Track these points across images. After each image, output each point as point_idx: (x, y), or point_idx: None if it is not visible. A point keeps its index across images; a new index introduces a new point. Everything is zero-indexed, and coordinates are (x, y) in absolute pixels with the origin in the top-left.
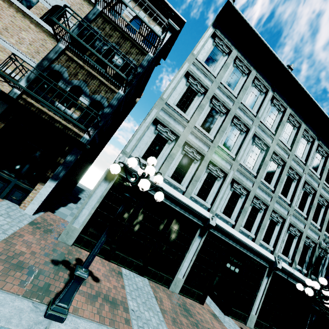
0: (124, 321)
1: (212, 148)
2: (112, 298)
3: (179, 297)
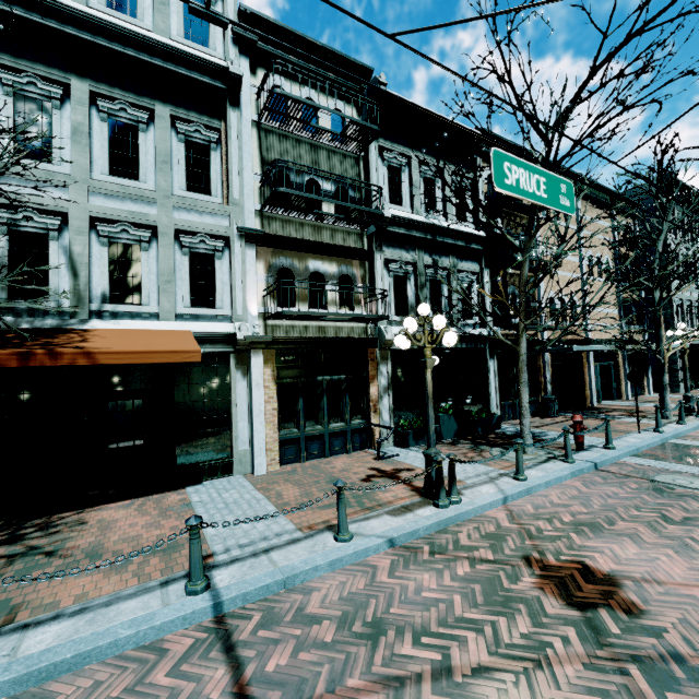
0: None
1: (691, 292)
2: None
3: None
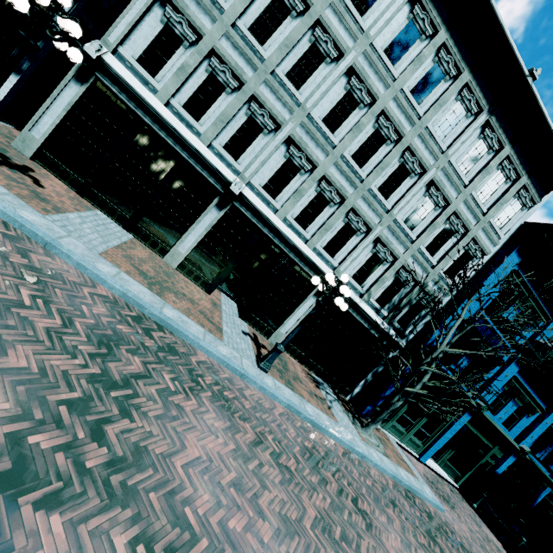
0: (43, 209)
1: (260, 74)
2: (47, 200)
3: (173, 270)
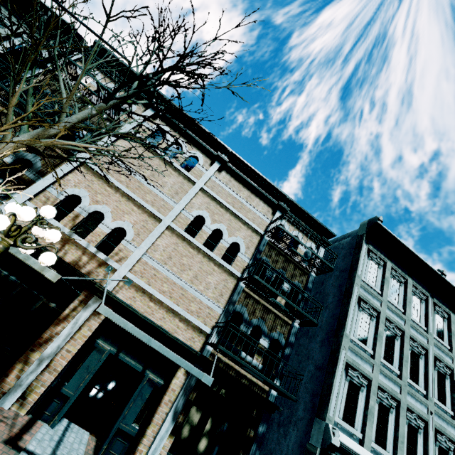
0: None
1: (403, 388)
2: None
3: None
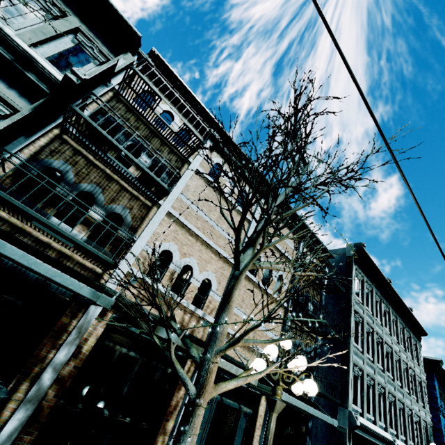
0: None
1: (375, 370)
2: None
3: None
